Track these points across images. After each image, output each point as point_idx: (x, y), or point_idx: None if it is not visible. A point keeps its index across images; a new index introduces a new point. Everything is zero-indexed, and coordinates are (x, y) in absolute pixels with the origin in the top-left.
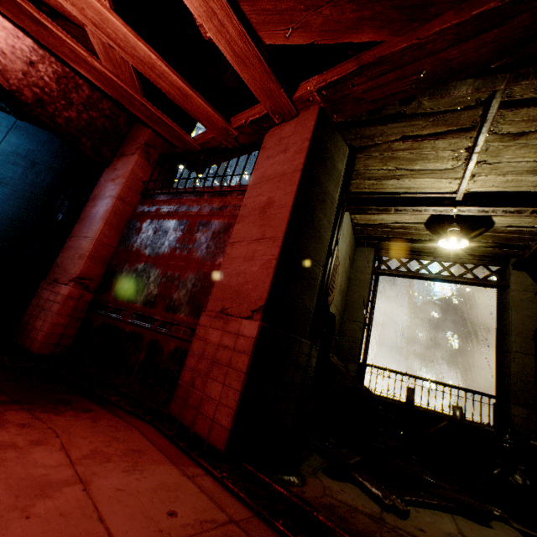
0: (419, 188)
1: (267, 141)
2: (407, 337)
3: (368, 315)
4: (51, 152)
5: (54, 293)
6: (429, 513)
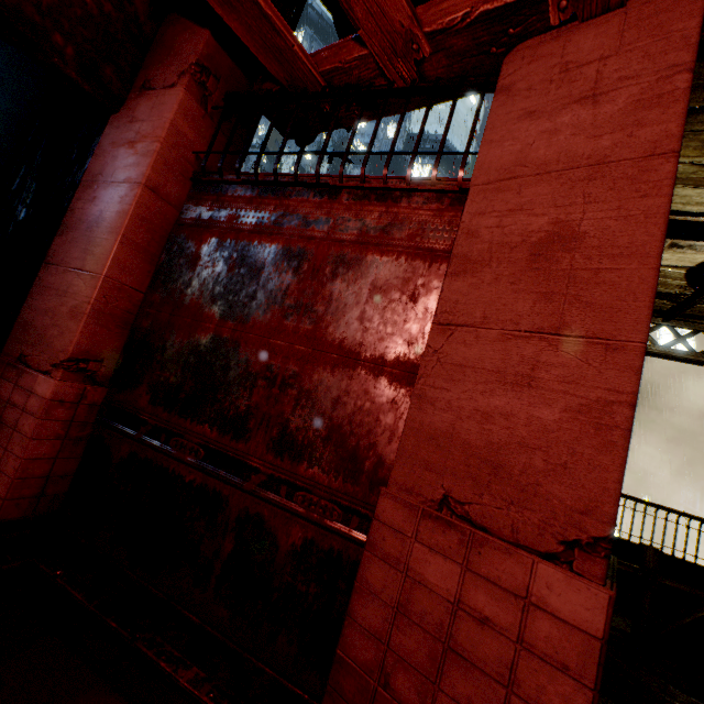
0: None
1: (515, 72)
2: None
3: None
4: None
5: (20, 389)
6: None
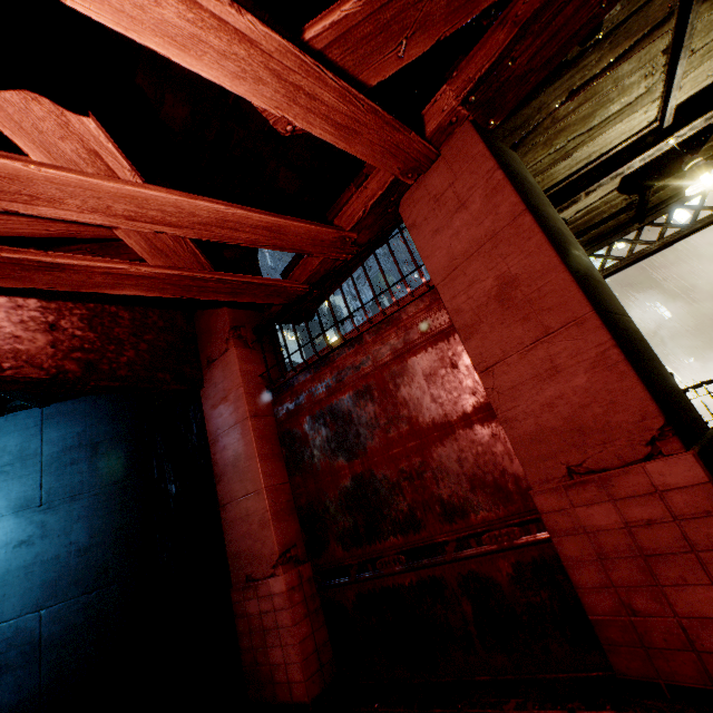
0: (603, 147)
1: (410, 215)
2: None
3: None
4: (104, 418)
5: (263, 598)
6: None
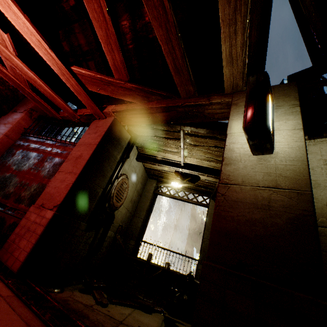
0: (168, 157)
1: (92, 125)
2: (189, 230)
3: (149, 215)
4: None
5: None
6: (122, 307)
